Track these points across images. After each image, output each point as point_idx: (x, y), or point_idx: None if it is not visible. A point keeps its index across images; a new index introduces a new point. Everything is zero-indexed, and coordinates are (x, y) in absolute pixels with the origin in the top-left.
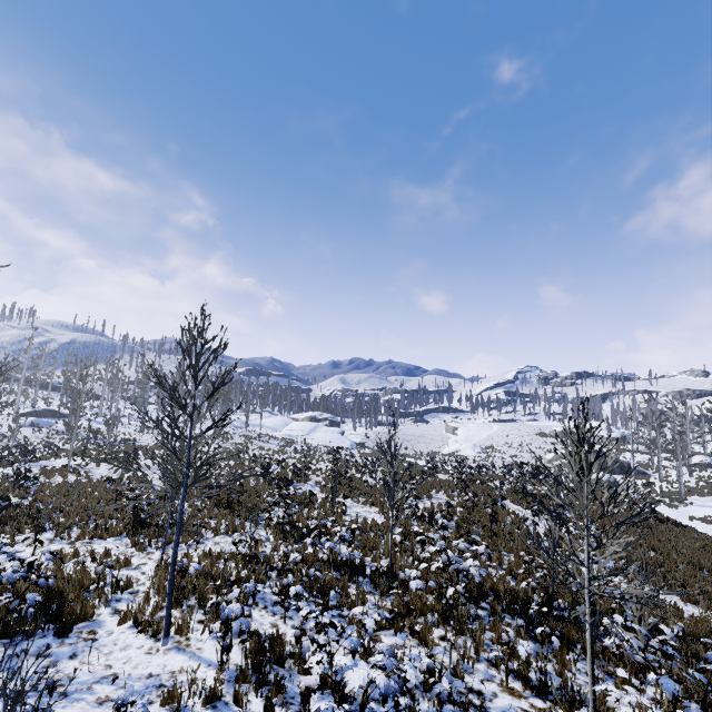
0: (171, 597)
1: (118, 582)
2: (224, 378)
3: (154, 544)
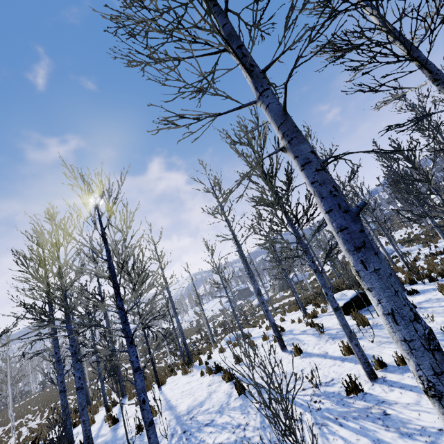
0: None
1: None
2: None
3: None
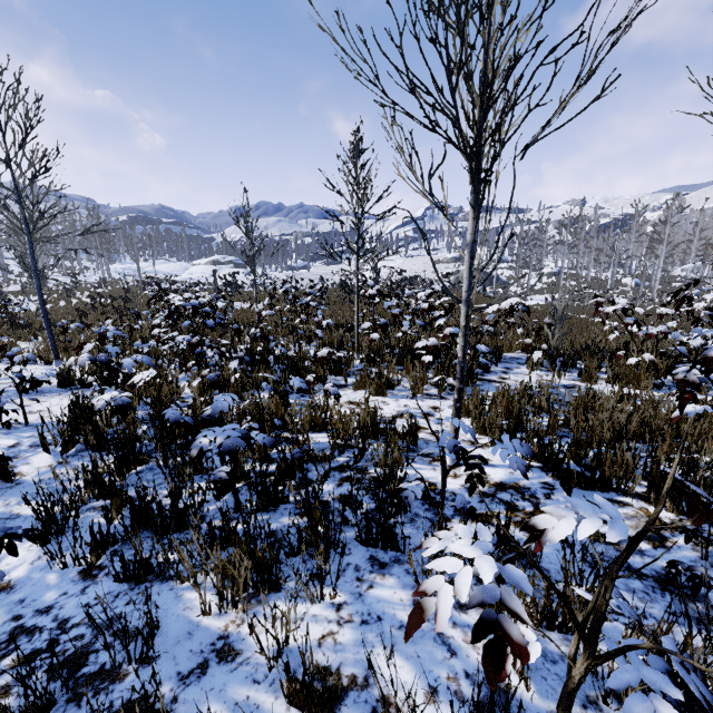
0: (51, 331)
1: (6, 351)
2: (30, 119)
3: (39, 335)
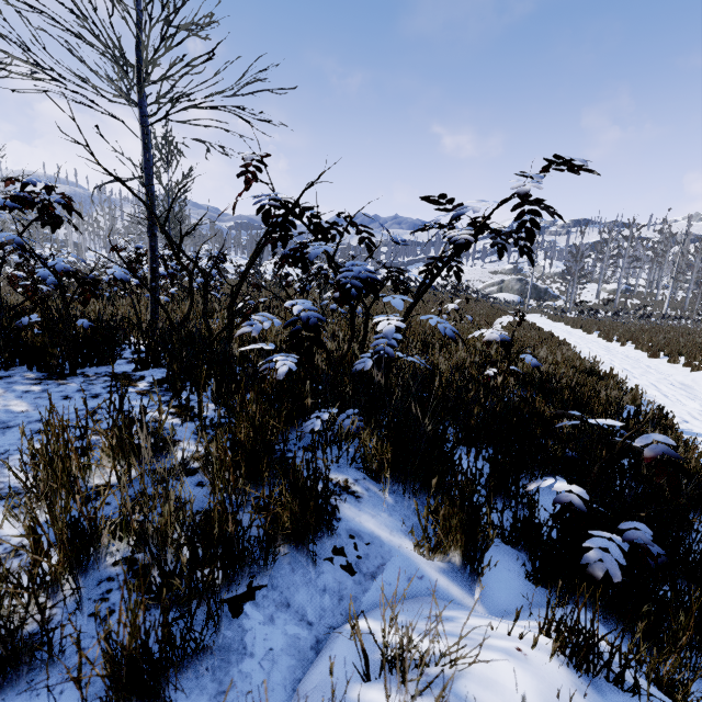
0: None
1: None
2: None
3: None
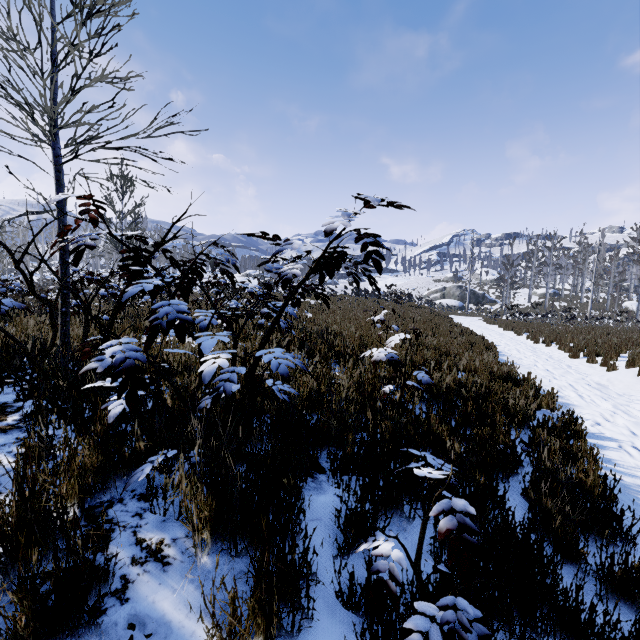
0: None
1: None
2: None
3: None
